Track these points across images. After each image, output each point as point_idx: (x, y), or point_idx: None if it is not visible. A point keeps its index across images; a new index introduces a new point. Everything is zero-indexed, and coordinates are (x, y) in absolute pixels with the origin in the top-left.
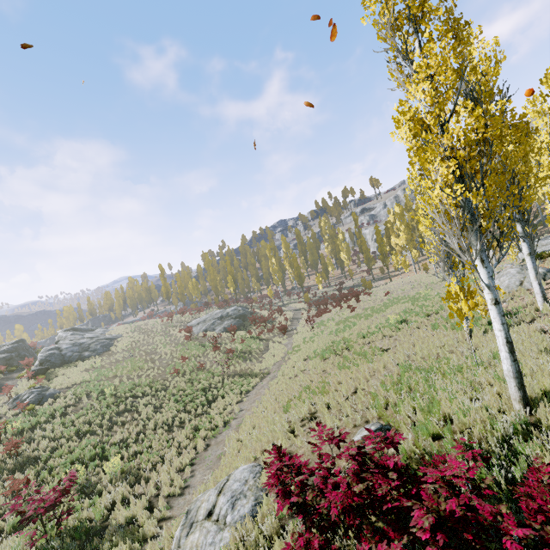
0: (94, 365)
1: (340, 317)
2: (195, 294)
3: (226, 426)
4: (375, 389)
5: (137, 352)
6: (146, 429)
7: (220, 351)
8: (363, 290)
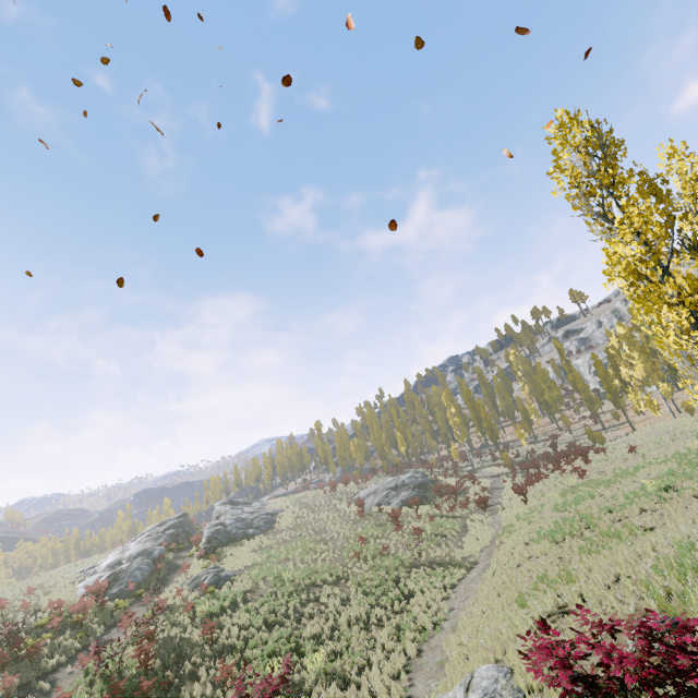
0: (261, 545)
1: (564, 485)
2: (358, 457)
3: (437, 628)
4: (646, 575)
5: (305, 531)
6: (338, 624)
7: (403, 532)
8: (592, 446)
